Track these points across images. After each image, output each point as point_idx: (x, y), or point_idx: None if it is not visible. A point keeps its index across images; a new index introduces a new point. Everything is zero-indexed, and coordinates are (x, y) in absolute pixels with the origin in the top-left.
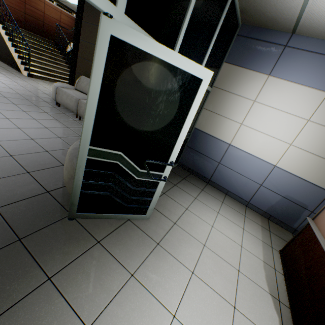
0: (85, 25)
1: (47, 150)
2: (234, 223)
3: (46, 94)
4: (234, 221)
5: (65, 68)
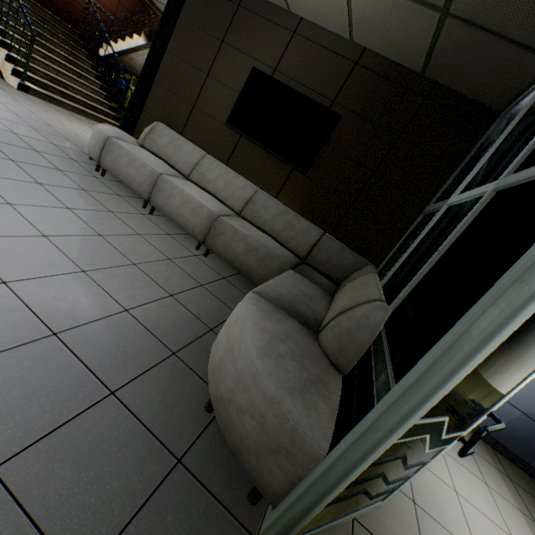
0: (183, 26)
1: (125, 306)
2: (471, 472)
3: (68, 140)
4: (468, 466)
5: (94, 87)
